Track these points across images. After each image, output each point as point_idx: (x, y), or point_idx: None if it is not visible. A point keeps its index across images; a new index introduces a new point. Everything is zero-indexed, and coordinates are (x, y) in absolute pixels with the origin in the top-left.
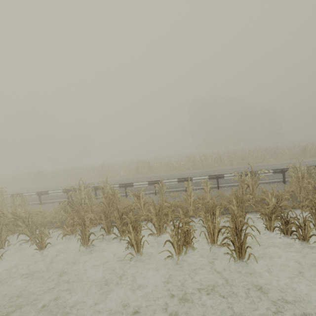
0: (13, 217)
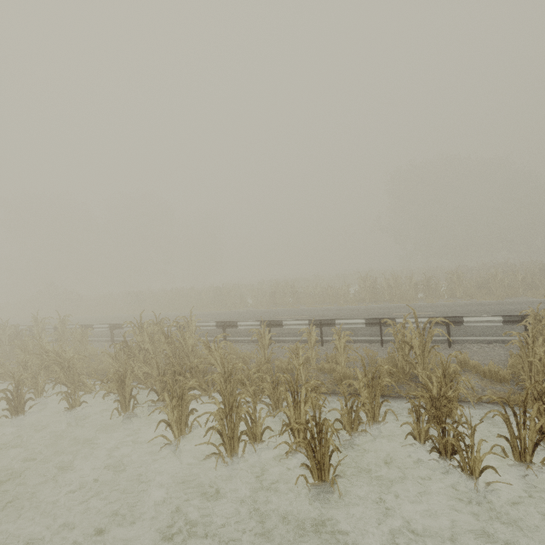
0: (55, 359)
